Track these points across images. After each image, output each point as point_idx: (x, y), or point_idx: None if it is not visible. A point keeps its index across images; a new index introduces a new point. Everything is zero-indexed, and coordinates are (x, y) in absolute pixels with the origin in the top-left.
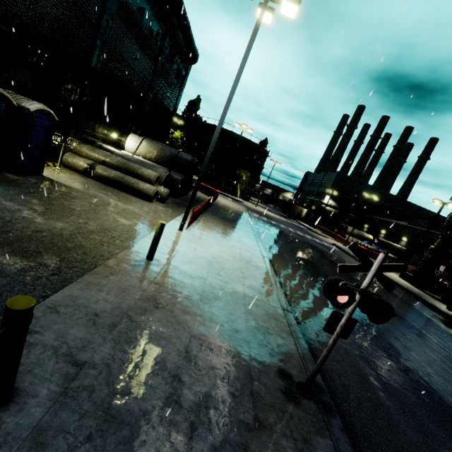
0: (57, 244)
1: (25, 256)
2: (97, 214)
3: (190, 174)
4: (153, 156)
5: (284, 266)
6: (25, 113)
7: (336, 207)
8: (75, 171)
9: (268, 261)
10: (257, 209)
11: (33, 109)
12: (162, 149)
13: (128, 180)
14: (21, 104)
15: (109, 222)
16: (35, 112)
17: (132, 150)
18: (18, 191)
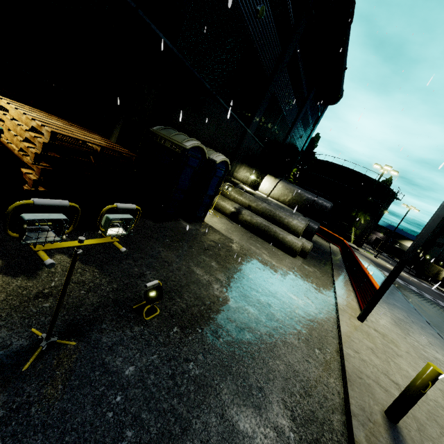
0: (269, 364)
1: (254, 406)
2: (268, 285)
3: None
4: (287, 199)
5: None
6: (210, 165)
7: None
8: (221, 213)
9: None
10: (378, 261)
11: (218, 160)
12: (298, 192)
13: (273, 229)
14: (209, 156)
15: (285, 301)
16: (218, 163)
17: (266, 191)
18: (197, 247)
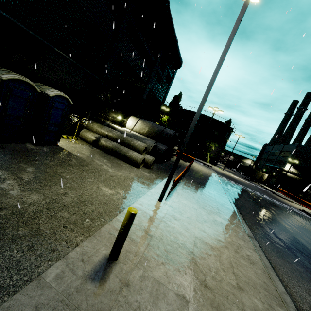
0: (4, 231)
1: None
2: (83, 182)
3: (172, 145)
4: (145, 131)
5: (273, 249)
6: (46, 98)
7: (298, 174)
8: (87, 143)
9: (257, 246)
10: (224, 172)
11: (52, 94)
12: (151, 126)
13: (122, 149)
14: (45, 91)
15: (90, 191)
16: (54, 97)
17: (131, 127)
18: (23, 159)
